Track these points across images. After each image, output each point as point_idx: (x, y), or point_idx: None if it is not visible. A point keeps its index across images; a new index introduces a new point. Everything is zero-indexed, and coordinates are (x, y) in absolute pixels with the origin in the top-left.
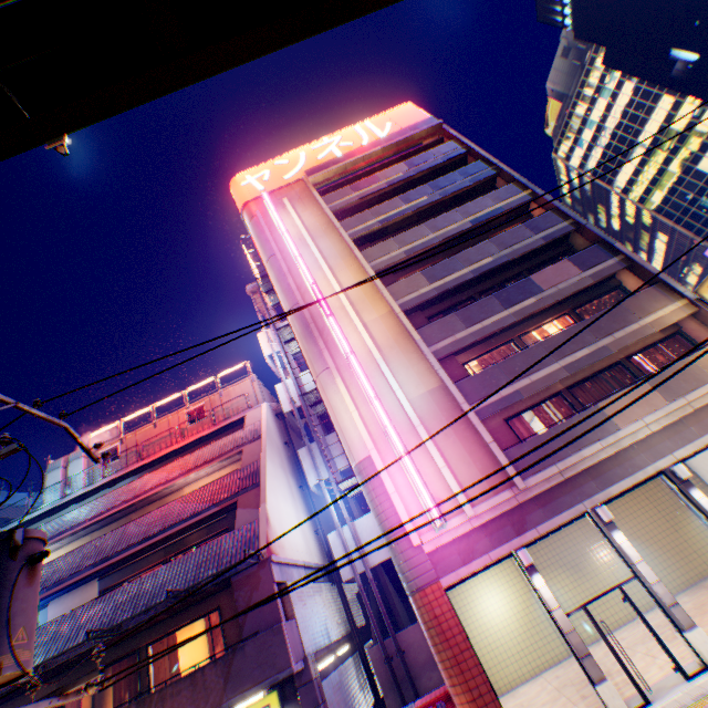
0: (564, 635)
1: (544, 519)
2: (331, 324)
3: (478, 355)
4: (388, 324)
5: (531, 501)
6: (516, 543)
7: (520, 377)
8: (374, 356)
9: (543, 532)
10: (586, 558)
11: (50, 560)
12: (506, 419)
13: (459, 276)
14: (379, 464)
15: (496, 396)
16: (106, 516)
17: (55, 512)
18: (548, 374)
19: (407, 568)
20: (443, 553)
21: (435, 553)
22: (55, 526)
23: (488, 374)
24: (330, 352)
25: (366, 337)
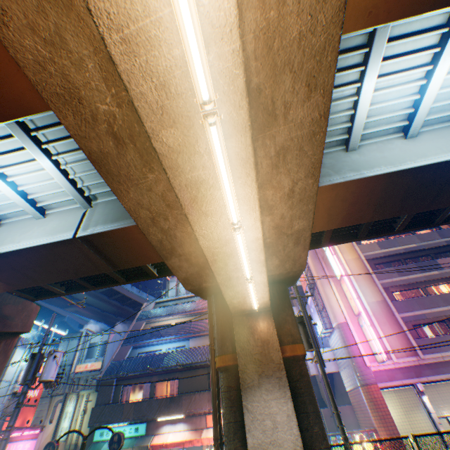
0: (435, 424)
1: (431, 374)
2: (334, 258)
3: (400, 290)
4: (356, 263)
5: (425, 365)
6: (415, 380)
7: (425, 308)
8: (350, 277)
9: (429, 380)
10: (440, 409)
11: (177, 321)
12: (412, 325)
13: (396, 249)
14: (351, 326)
15: (411, 313)
16: (207, 310)
17: (171, 300)
18: (440, 310)
19: (361, 374)
20: (379, 373)
21: (375, 372)
22: (181, 307)
23: (408, 301)
24: (326, 269)
25: (346, 267)
